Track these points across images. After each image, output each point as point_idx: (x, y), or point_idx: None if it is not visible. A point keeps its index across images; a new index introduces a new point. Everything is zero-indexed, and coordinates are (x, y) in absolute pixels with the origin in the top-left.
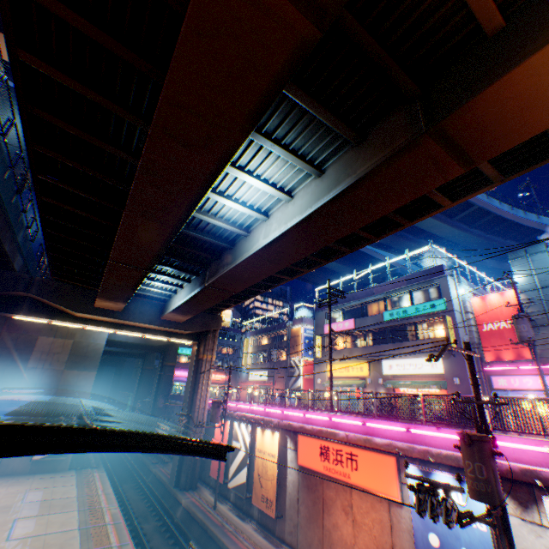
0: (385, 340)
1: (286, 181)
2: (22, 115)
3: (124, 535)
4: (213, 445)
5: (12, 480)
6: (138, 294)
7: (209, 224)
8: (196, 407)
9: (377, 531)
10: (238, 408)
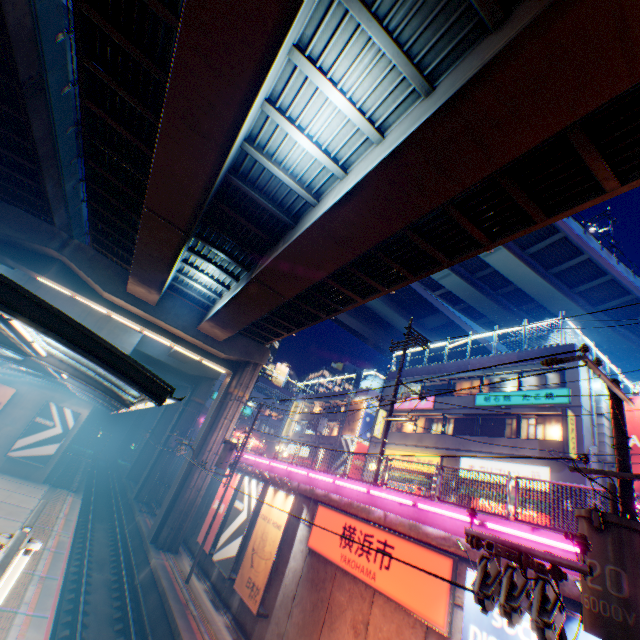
0: (471, 432)
1: (380, 110)
2: None
3: (57, 568)
4: (147, 371)
5: None
6: (179, 292)
7: (271, 179)
8: (207, 450)
9: None
10: (255, 463)
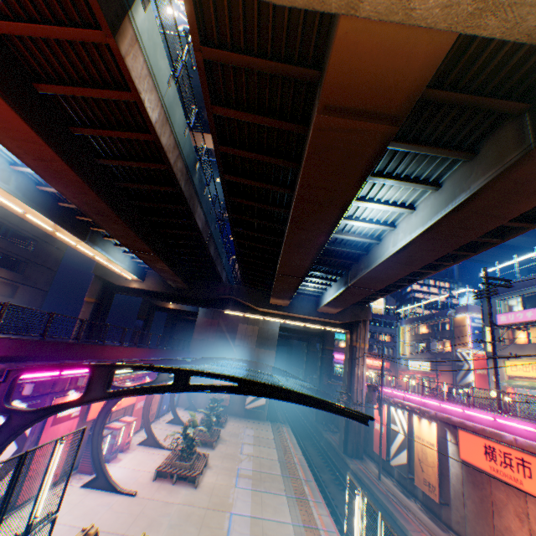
0: None
1: (405, 197)
2: (226, 203)
3: (307, 474)
4: (357, 412)
5: (235, 419)
6: (297, 292)
7: (344, 239)
8: (354, 388)
9: None
10: (393, 395)
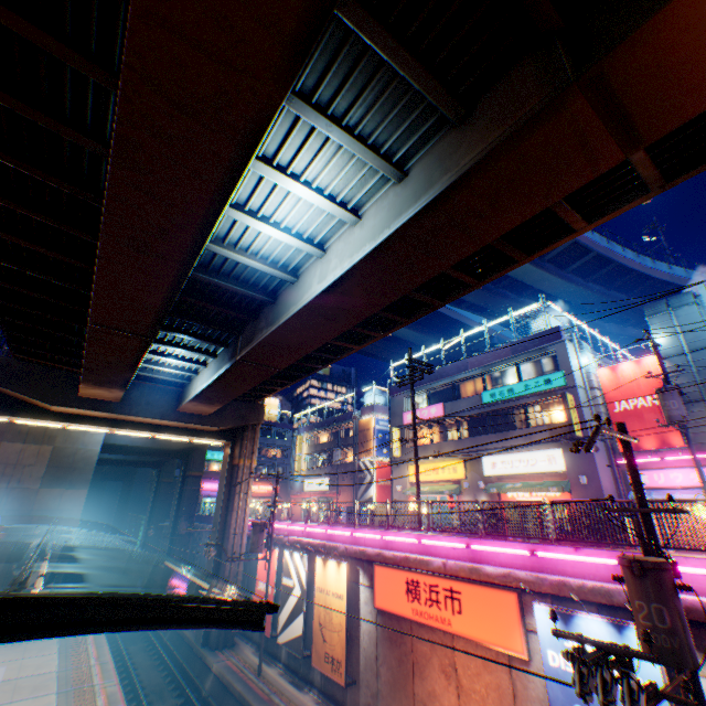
0: (485, 430)
1: (351, 192)
2: None
3: None
4: (240, 606)
5: None
6: (143, 377)
7: (238, 265)
8: (231, 533)
9: (494, 701)
10: (289, 531)
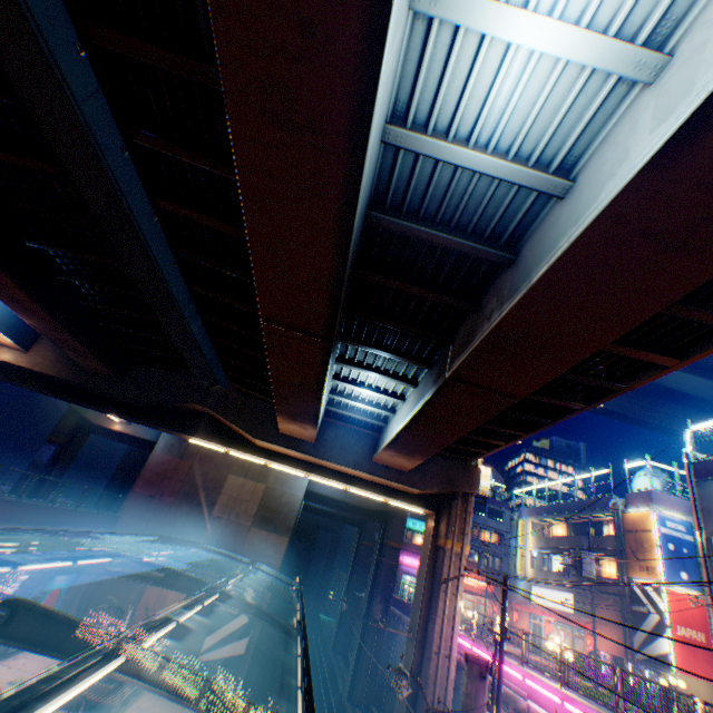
0: None
1: None
2: None
3: None
4: None
5: None
6: (338, 416)
7: (450, 184)
8: (432, 650)
9: None
10: (525, 688)
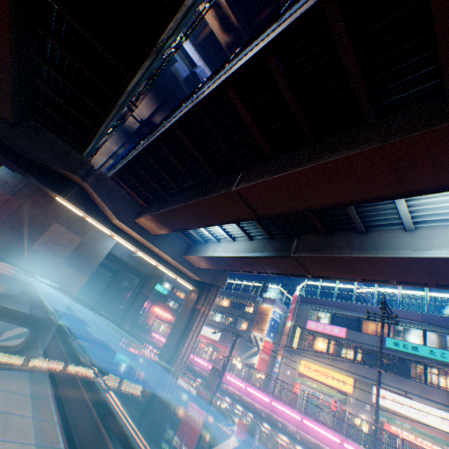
0: None
1: None
2: None
3: None
4: None
5: None
6: None
7: None
8: (179, 358)
9: None
10: (224, 379)
